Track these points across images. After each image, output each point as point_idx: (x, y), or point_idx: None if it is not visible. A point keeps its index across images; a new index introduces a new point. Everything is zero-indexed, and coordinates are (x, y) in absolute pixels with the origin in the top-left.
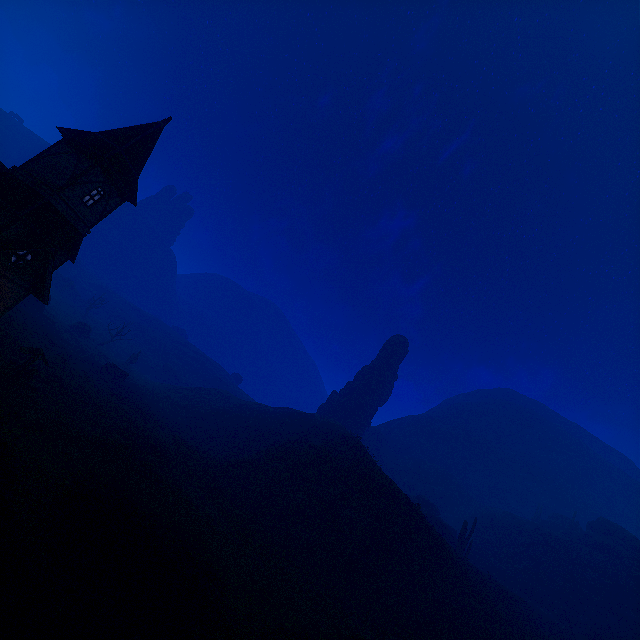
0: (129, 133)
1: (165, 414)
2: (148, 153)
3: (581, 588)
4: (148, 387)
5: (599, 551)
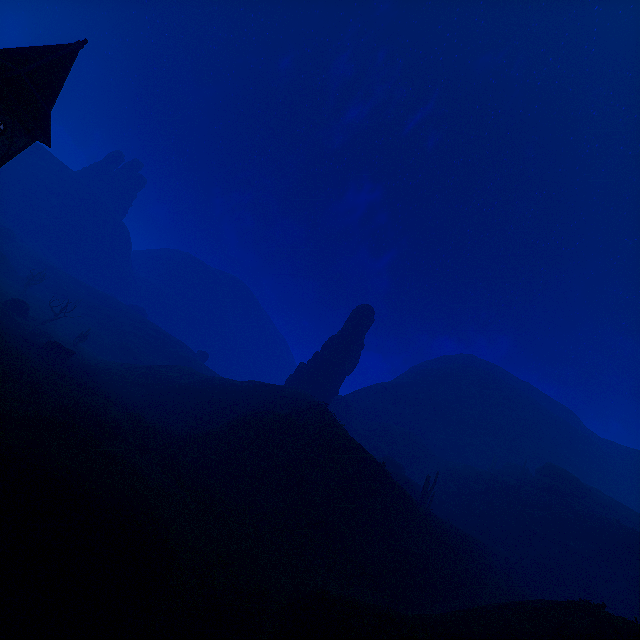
0: (32, 54)
1: (120, 393)
2: (60, 82)
3: (530, 525)
4: (100, 366)
5: (546, 492)
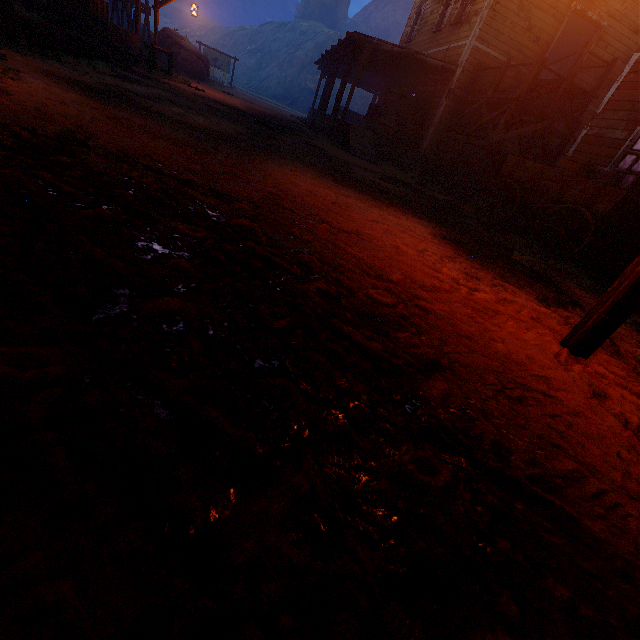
0: None
1: None
2: None
3: None
4: None
5: None
